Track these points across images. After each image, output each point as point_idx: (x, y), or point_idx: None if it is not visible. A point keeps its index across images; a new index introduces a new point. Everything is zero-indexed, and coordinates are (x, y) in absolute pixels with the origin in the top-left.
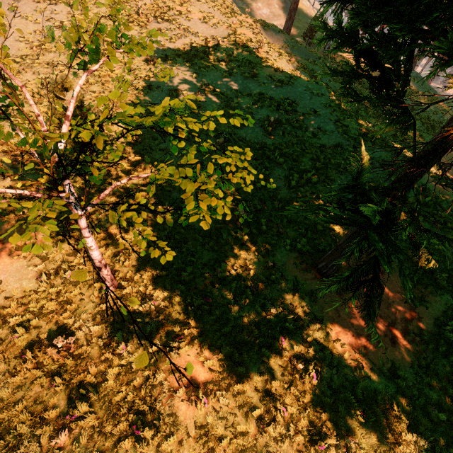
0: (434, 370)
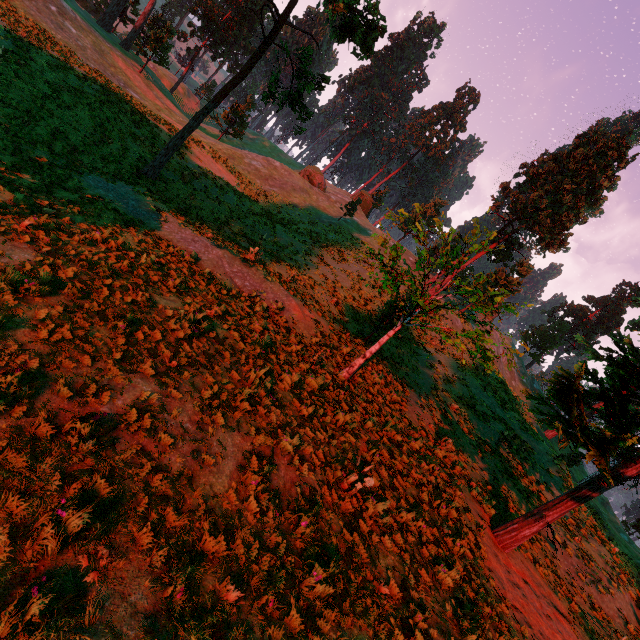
0: None
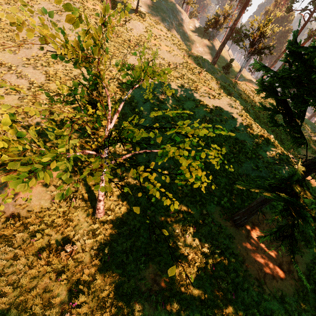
0: (307, 300)
